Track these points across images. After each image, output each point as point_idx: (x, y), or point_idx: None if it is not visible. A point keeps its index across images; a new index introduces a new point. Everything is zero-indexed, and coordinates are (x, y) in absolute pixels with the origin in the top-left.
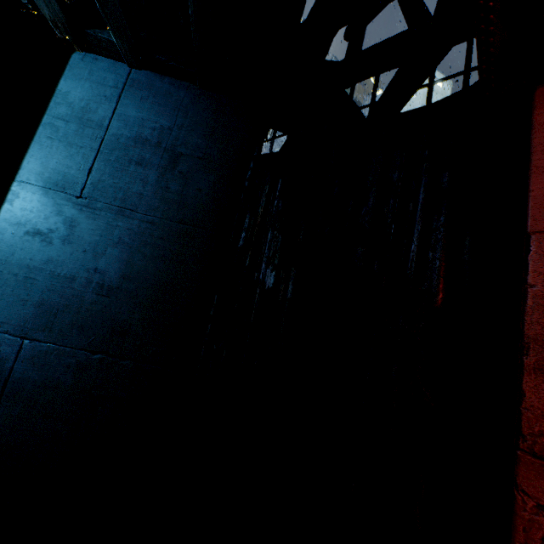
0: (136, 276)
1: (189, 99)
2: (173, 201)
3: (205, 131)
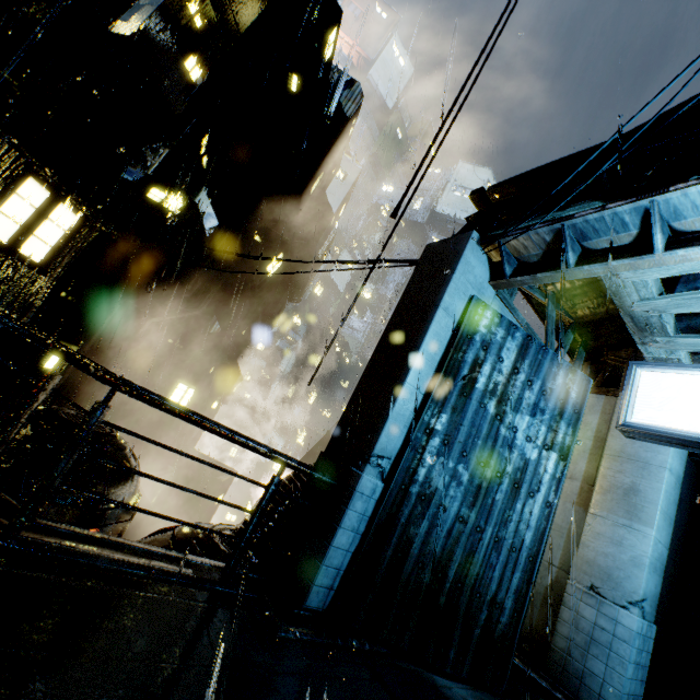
0: (666, 570)
1: (686, 465)
2: (677, 527)
3: (687, 485)
